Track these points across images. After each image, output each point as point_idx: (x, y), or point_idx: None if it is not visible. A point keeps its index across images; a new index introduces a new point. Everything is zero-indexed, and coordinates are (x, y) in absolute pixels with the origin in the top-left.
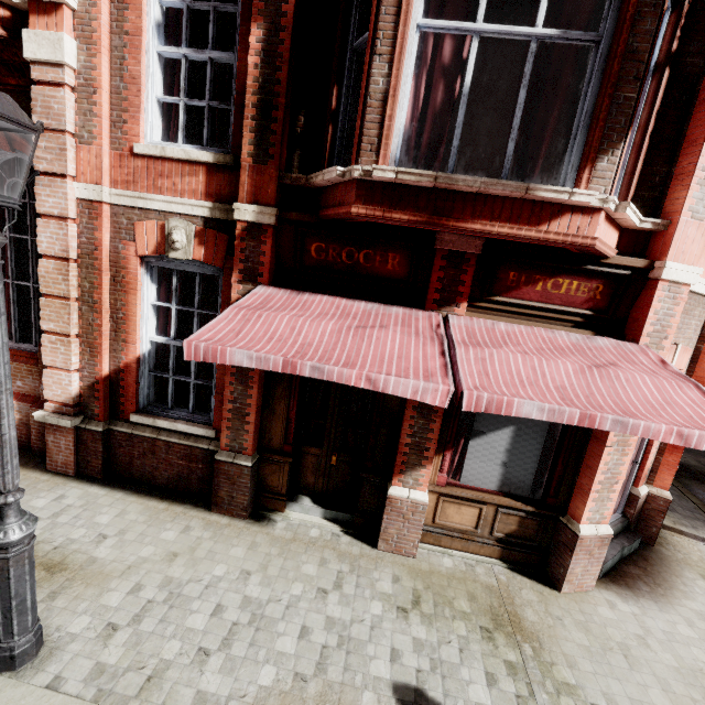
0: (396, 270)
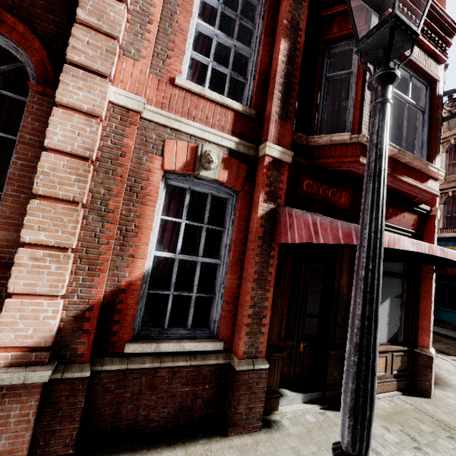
0: (344, 203)
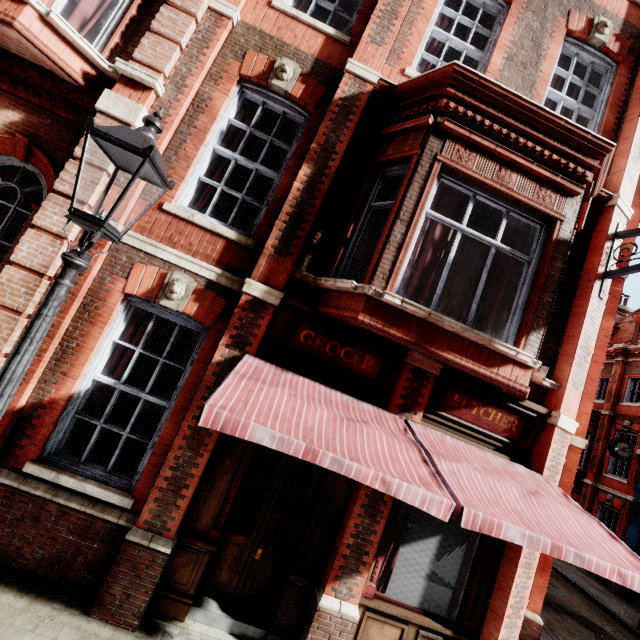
0: (368, 370)
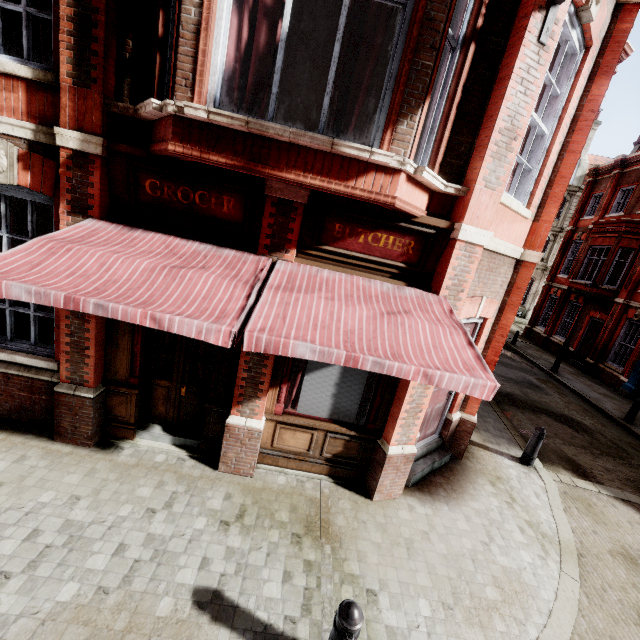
0: (231, 213)
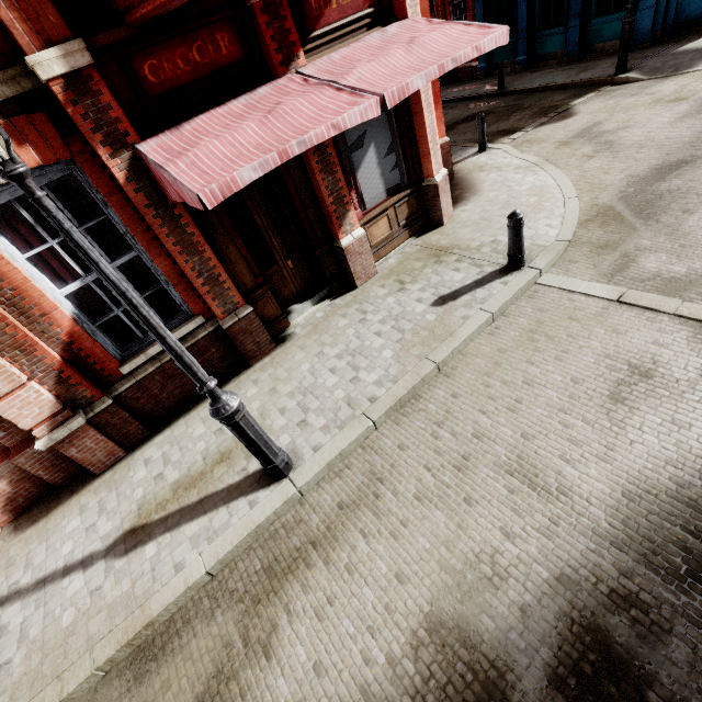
0: (231, 52)
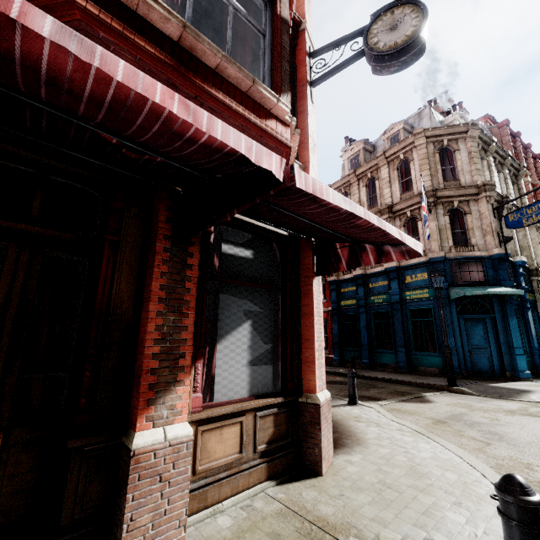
0: None
